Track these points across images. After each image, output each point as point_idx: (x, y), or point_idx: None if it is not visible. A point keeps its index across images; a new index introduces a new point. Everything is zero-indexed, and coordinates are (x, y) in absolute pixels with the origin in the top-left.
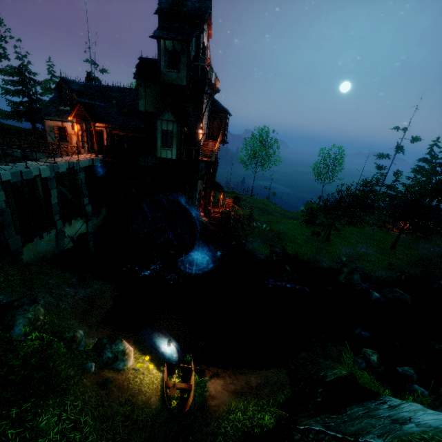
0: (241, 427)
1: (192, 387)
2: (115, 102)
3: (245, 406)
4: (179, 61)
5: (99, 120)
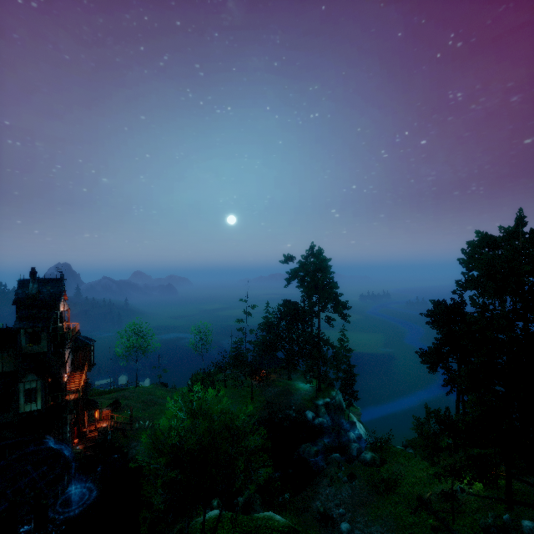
0: None
1: None
2: None
3: None
4: (40, 338)
5: None
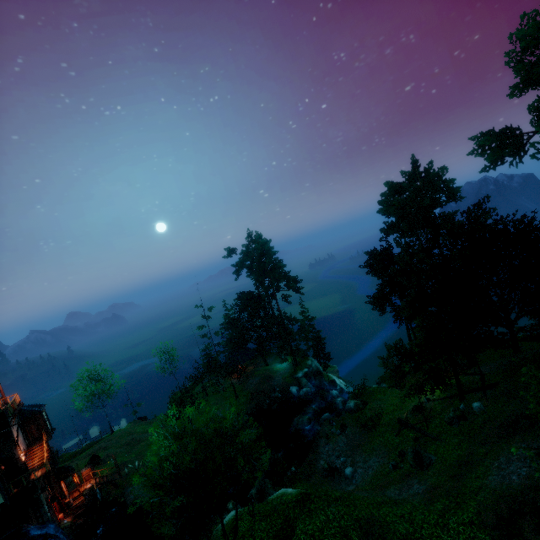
0: None
1: None
2: None
3: None
4: None
5: None
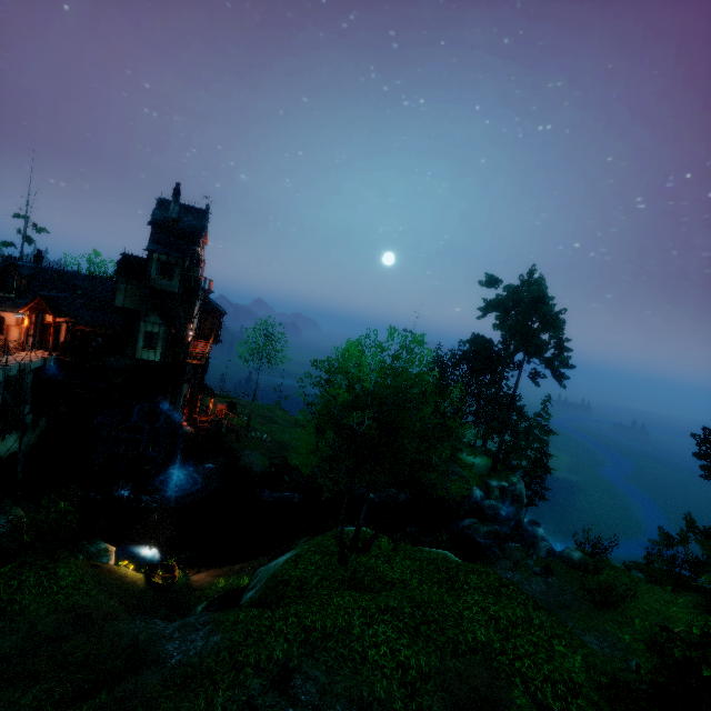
0: (222, 590)
1: (176, 575)
2: (82, 293)
3: (227, 580)
4: (172, 272)
5: (62, 315)
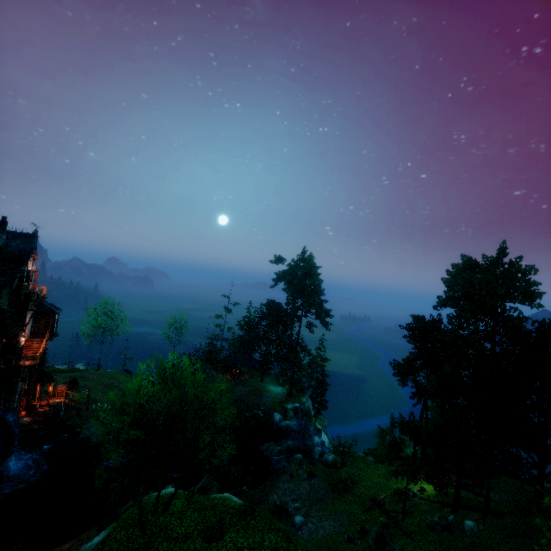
0: None
1: None
2: None
3: None
4: (0, 293)
5: None
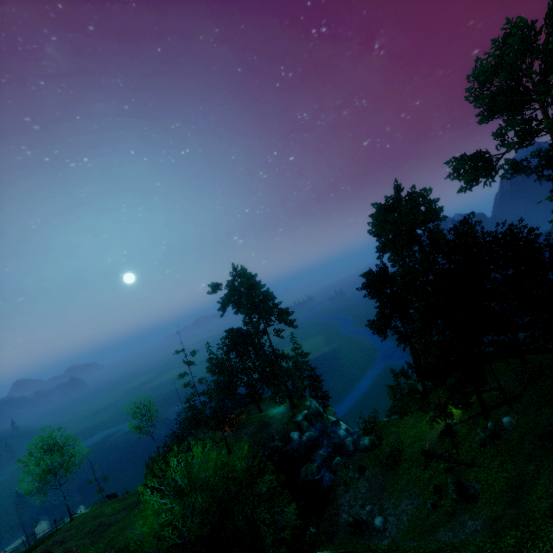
0: None
1: None
2: None
3: None
4: None
5: None
